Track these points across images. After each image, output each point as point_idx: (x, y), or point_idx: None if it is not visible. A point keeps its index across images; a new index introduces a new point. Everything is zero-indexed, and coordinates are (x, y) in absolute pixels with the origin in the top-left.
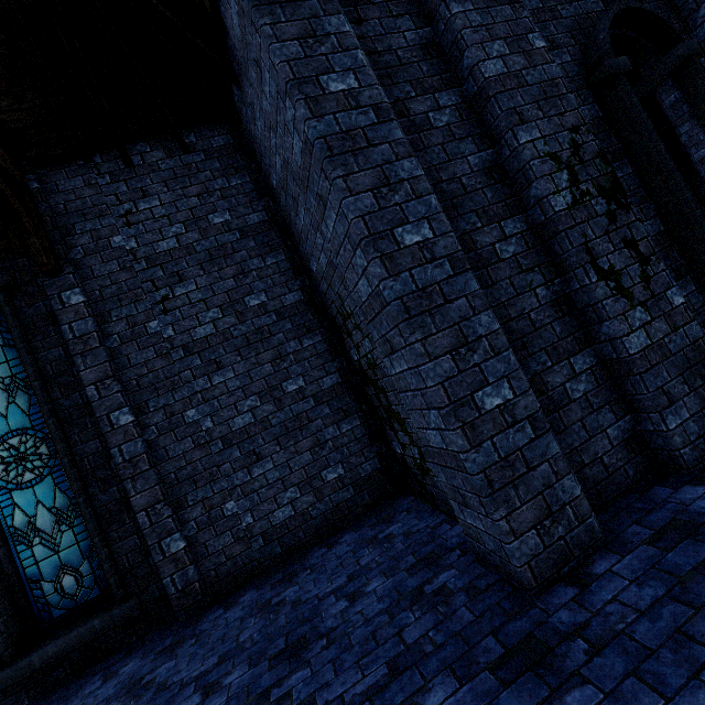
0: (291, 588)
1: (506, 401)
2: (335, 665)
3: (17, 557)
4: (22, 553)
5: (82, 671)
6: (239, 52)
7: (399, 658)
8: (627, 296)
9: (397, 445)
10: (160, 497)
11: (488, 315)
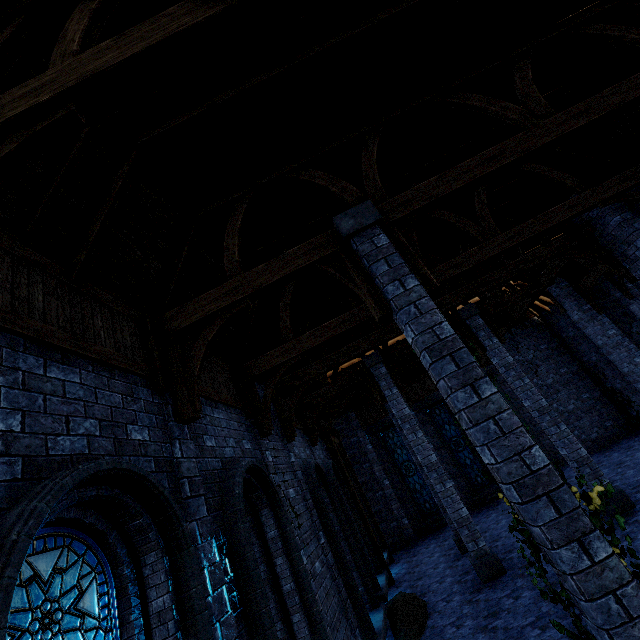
0: (613, 448)
1: None
2: None
3: None
4: None
5: None
6: (573, 320)
7: None
8: None
9: (633, 412)
10: None
11: None
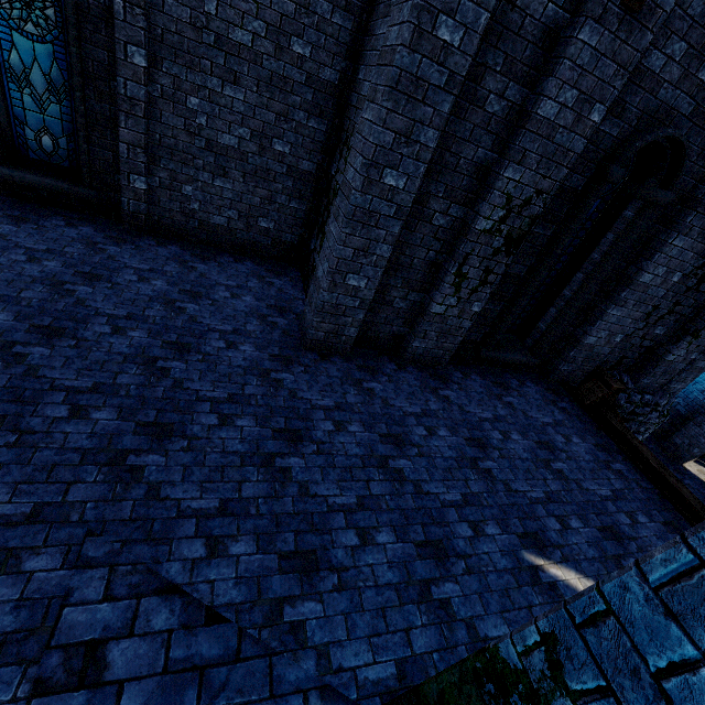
0: (203, 265)
1: (359, 287)
2: (211, 314)
3: (7, 91)
4: (13, 91)
5: (45, 205)
6: None
7: (240, 330)
8: (457, 290)
9: (313, 244)
10: (142, 145)
11: (388, 248)
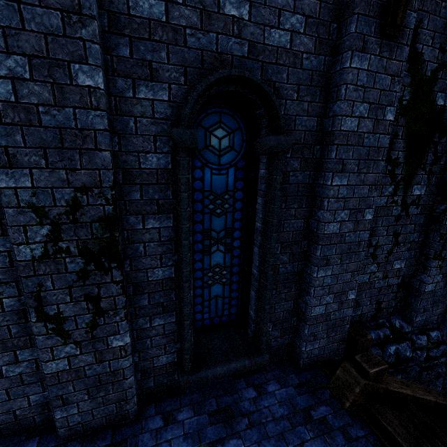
0: None
1: None
2: None
3: None
4: None
5: None
6: None
7: None
8: (63, 336)
9: None
10: None
11: None
